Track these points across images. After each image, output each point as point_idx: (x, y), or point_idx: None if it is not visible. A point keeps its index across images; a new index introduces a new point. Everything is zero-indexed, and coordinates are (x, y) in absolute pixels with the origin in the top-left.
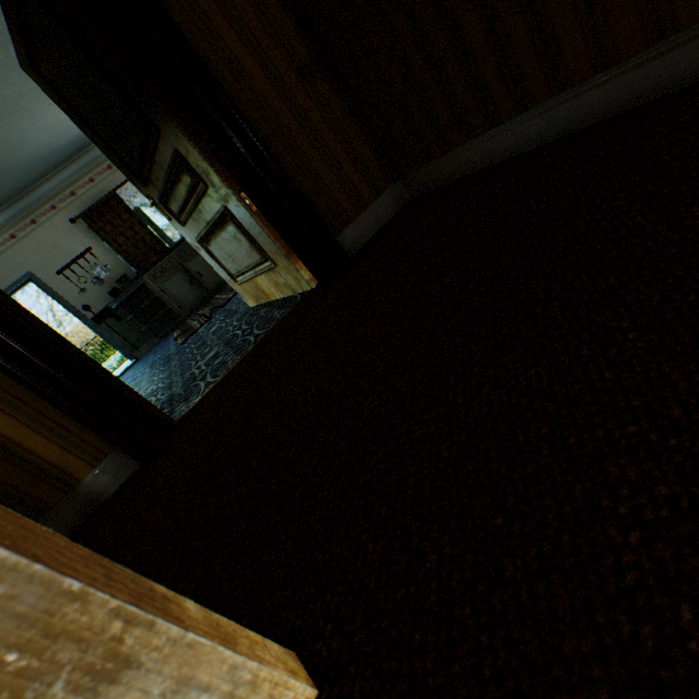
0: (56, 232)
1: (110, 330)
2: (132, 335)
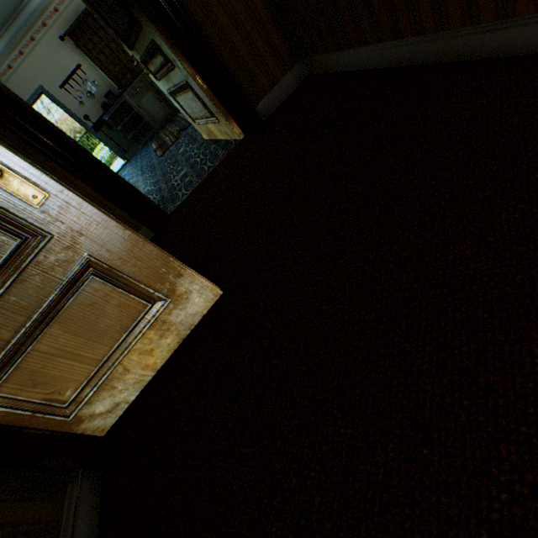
0: (51, 49)
1: (106, 137)
2: (122, 142)
